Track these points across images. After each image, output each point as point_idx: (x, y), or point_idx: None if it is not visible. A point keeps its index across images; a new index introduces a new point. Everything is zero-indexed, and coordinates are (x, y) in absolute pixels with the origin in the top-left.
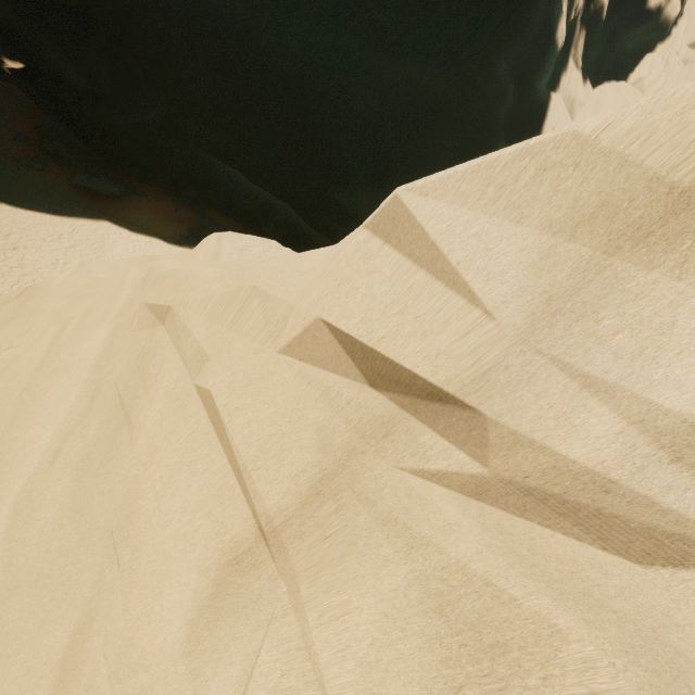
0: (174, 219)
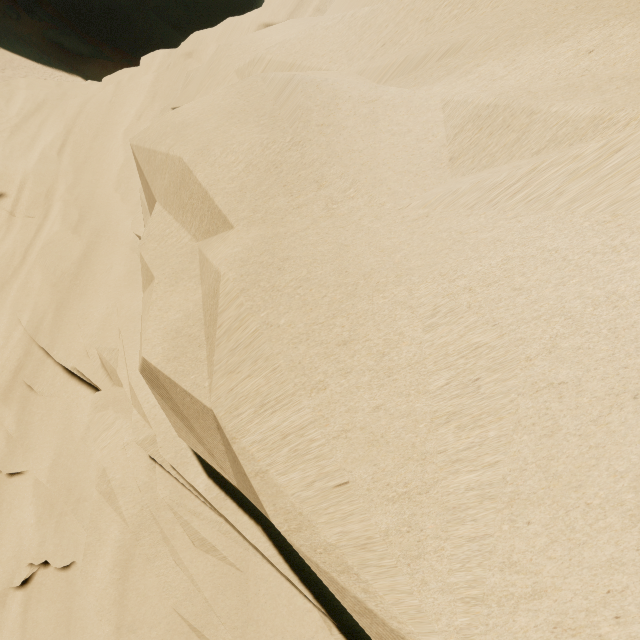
0: None
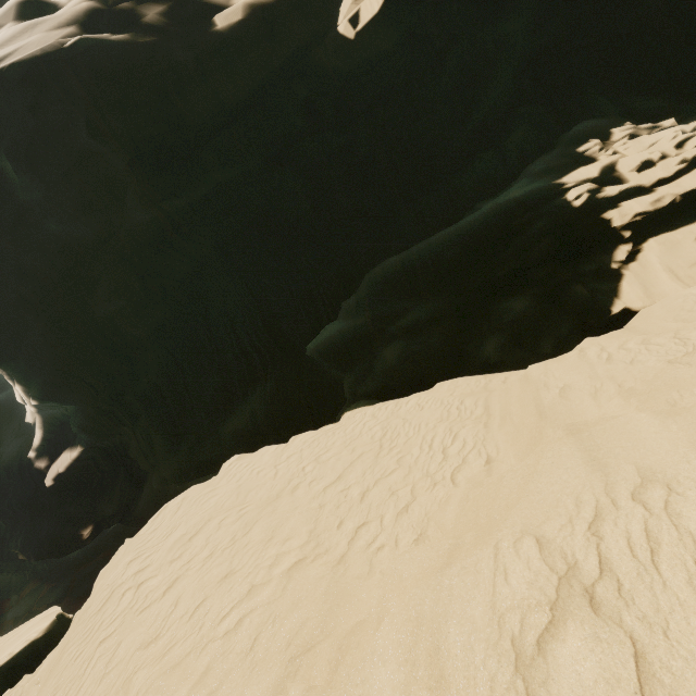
0: None
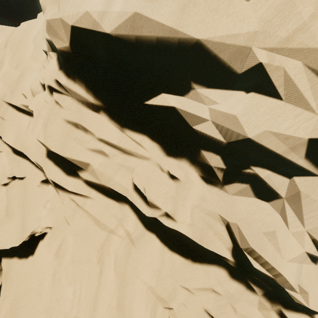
0: None
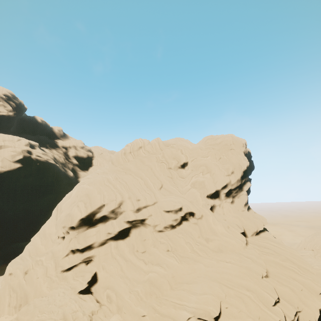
0: (0, 270)
